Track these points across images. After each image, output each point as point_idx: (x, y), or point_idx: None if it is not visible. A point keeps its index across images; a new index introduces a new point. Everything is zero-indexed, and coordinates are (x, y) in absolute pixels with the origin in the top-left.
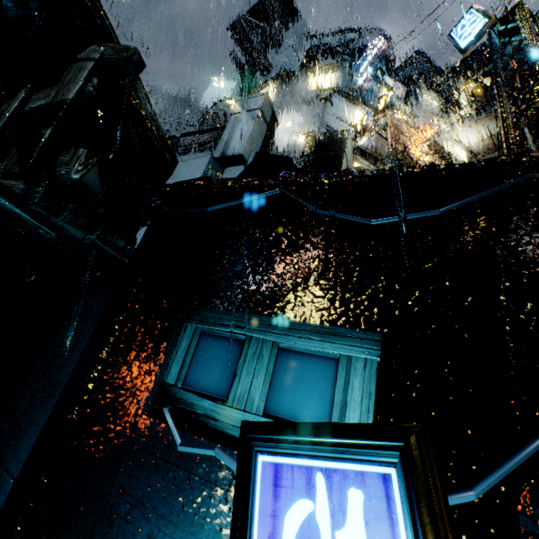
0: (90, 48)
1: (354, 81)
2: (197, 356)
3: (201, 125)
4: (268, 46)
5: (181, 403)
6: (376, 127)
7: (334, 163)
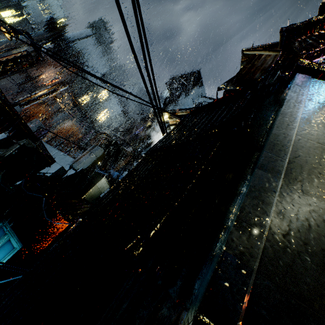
0: (23, 140)
1: None
2: None
3: (126, 121)
4: (183, 93)
5: None
6: None
7: (90, 187)
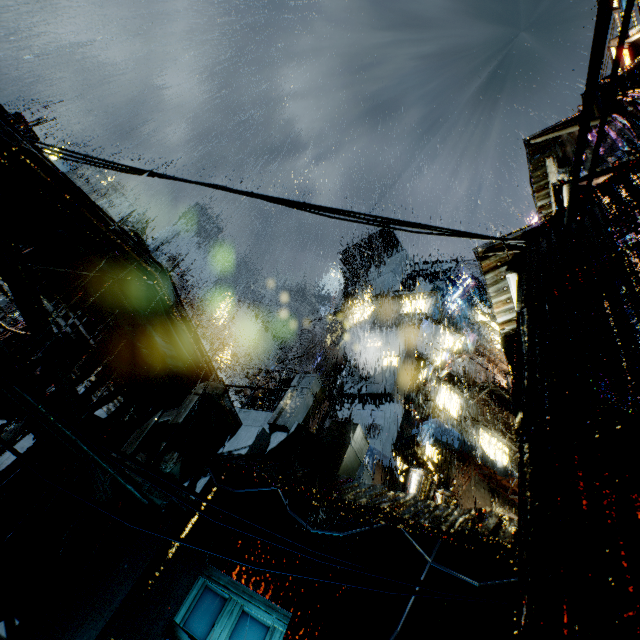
0: (200, 385)
1: (446, 307)
2: (198, 604)
3: (296, 339)
4: (372, 268)
5: (178, 639)
6: (453, 364)
7: (341, 451)
